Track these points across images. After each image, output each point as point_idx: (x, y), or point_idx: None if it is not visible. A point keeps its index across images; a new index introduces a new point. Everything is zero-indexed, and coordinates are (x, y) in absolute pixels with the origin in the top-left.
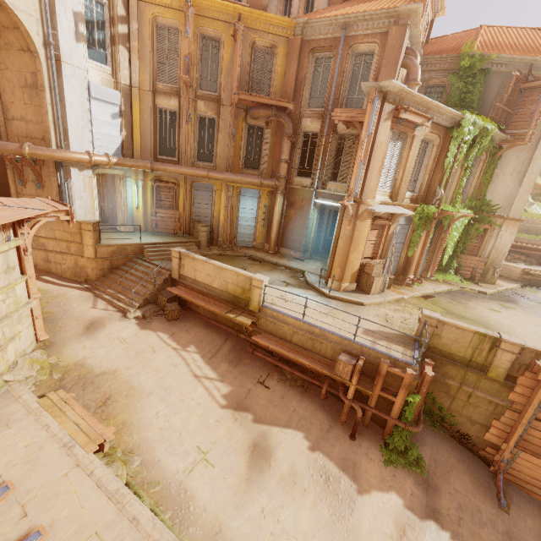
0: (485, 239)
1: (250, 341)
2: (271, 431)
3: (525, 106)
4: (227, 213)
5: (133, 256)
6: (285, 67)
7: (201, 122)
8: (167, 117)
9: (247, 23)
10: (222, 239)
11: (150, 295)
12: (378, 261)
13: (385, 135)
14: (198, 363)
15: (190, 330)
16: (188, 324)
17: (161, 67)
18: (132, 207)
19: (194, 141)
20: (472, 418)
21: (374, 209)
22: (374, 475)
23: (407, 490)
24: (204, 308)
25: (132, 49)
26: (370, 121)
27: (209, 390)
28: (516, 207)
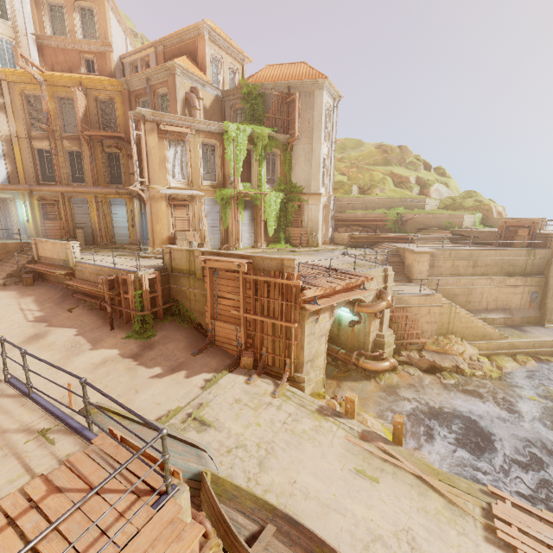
0: (302, 213)
1: (73, 289)
2: (55, 329)
3: (293, 114)
4: (101, 218)
5: (15, 252)
6: (123, 110)
7: (71, 155)
8: (44, 154)
9: (88, 86)
10: (100, 239)
11: (13, 271)
12: (192, 233)
13: (156, 142)
14: (29, 304)
15: (37, 289)
16: (38, 287)
17: (34, 121)
18: (24, 221)
19: (66, 169)
20: (201, 311)
21: (160, 191)
22: (110, 343)
23: (129, 348)
24: (52, 276)
25: (8, 112)
26: (133, 134)
27: (26, 315)
28: (314, 185)
